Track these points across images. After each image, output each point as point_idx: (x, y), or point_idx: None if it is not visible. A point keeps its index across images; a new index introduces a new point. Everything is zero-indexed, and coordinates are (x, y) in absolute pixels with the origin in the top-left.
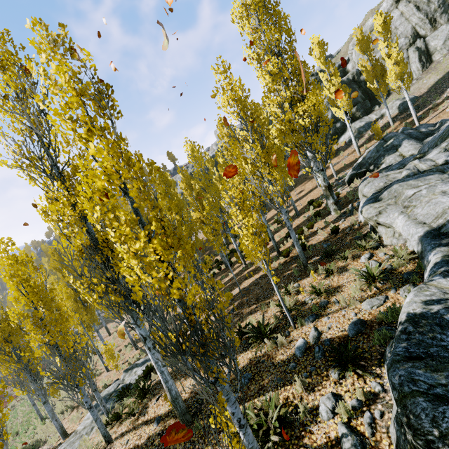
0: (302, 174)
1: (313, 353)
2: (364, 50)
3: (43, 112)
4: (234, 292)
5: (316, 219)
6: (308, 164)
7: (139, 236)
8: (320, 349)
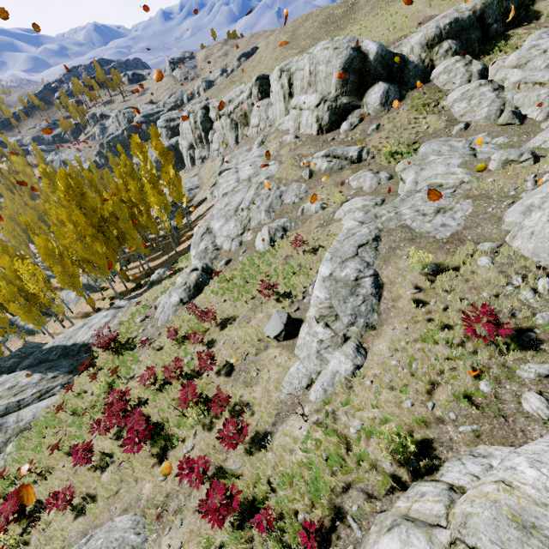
0: None
1: None
2: None
3: None
4: None
5: None
6: None
7: None
8: None
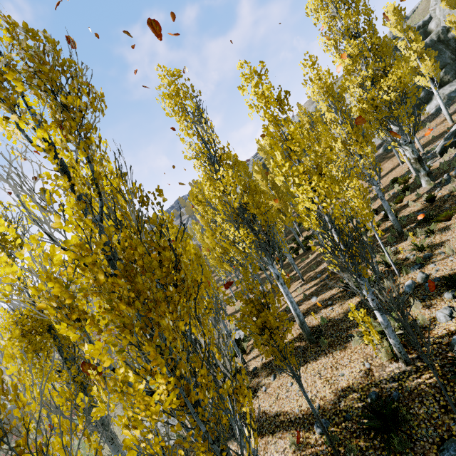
0: (378, 154)
1: (423, 288)
2: (453, 4)
3: (204, 120)
4: (322, 266)
5: (404, 195)
6: (394, 138)
7: (314, 178)
8: None
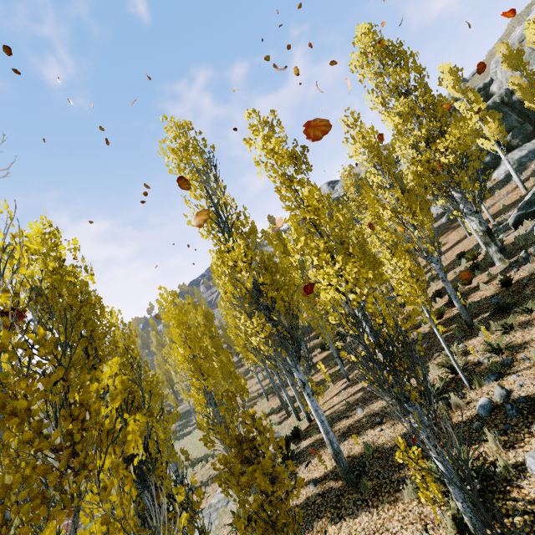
0: (441, 224)
1: (503, 412)
2: (514, 65)
3: (216, 180)
4: None
5: (474, 274)
6: (456, 207)
7: (338, 259)
8: (513, 406)
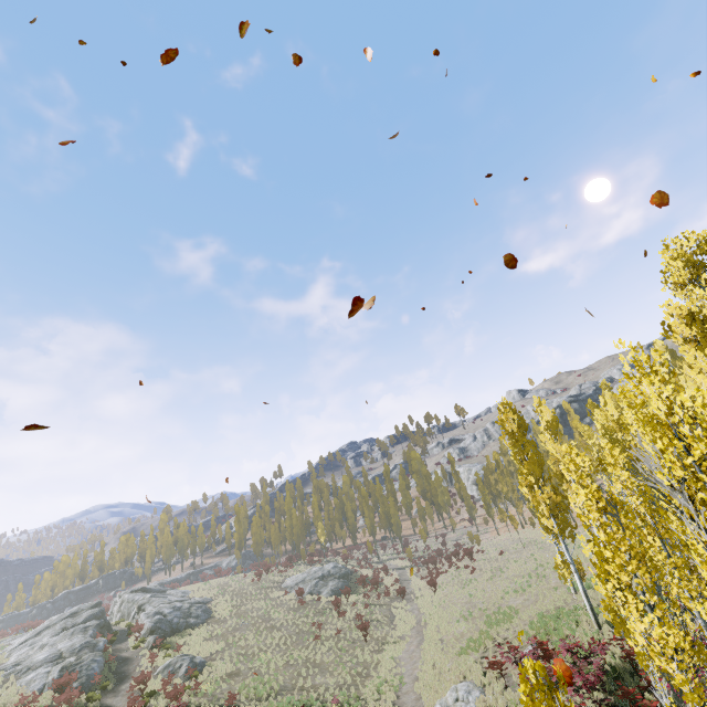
0: None
1: None
2: None
3: None
4: None
5: None
6: None
7: None
8: None
